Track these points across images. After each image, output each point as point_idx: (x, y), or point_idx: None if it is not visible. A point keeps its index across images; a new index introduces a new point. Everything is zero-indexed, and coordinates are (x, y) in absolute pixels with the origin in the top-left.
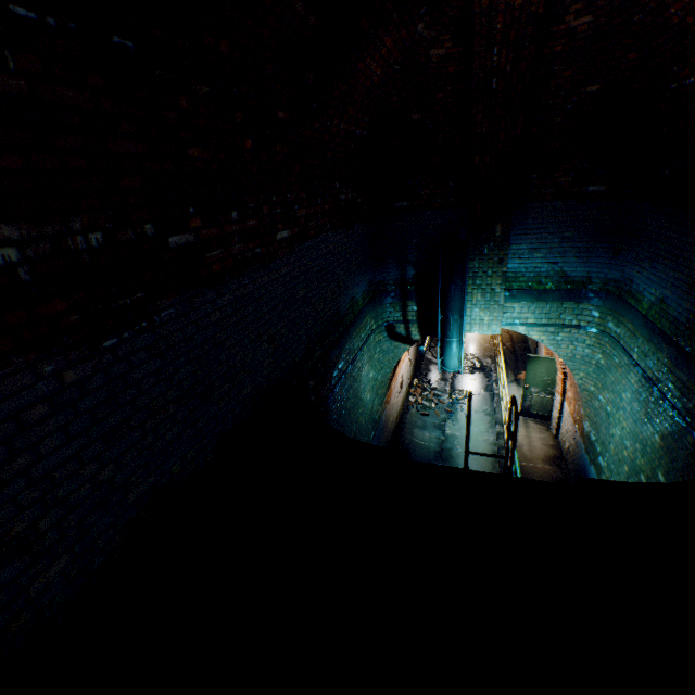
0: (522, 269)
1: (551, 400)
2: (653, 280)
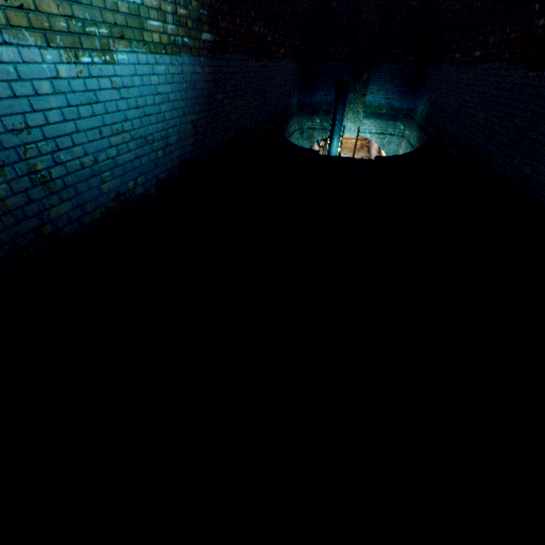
0: (373, 101)
1: None
2: (422, 103)
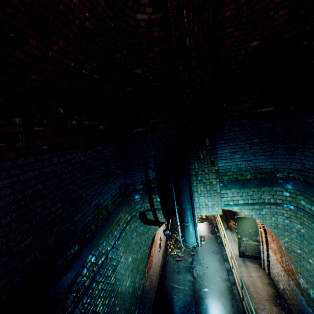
0: (228, 166)
1: (257, 245)
2: None
